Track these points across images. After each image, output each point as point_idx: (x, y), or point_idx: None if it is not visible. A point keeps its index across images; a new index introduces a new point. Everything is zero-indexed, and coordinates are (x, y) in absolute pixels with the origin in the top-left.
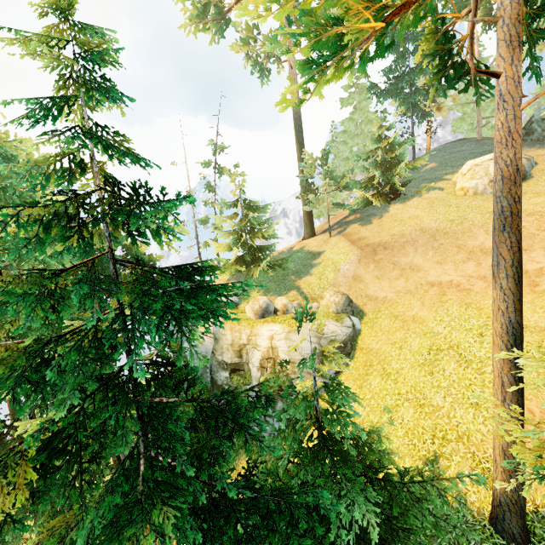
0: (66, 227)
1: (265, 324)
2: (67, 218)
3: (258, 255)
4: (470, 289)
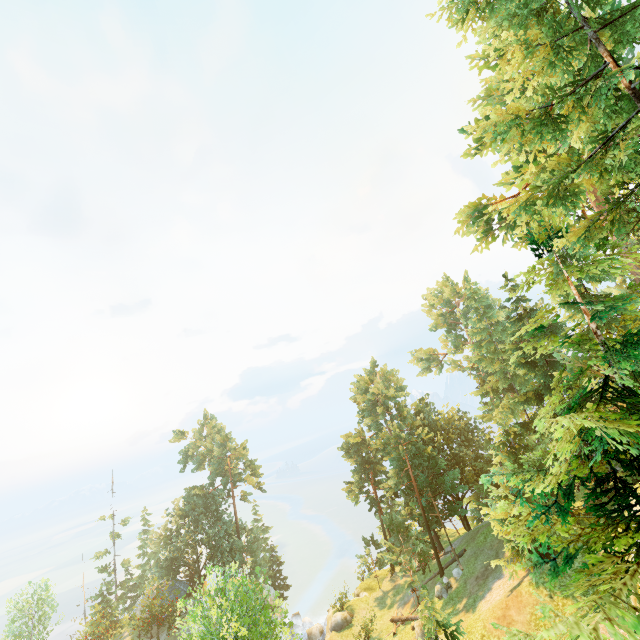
0: (518, 321)
1: None
2: (518, 319)
3: None
4: None
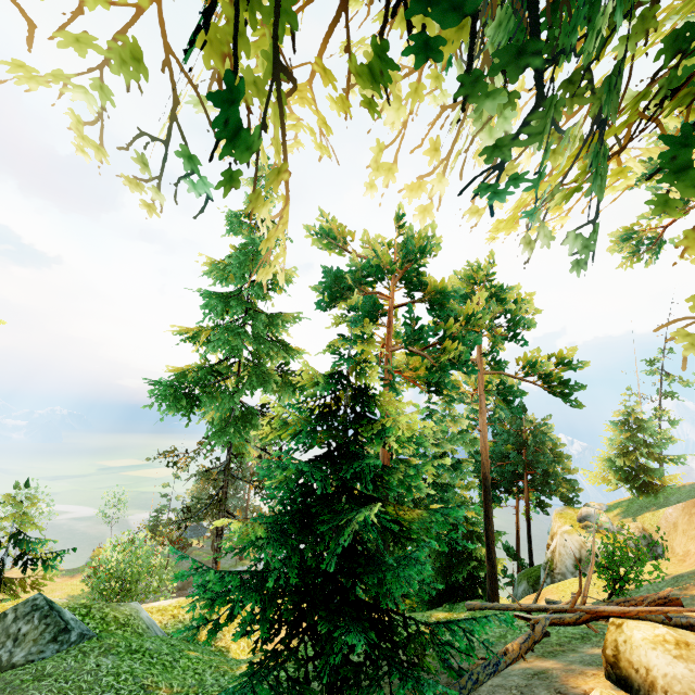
0: None
1: (568, 524)
2: None
3: (639, 476)
4: (684, 561)
